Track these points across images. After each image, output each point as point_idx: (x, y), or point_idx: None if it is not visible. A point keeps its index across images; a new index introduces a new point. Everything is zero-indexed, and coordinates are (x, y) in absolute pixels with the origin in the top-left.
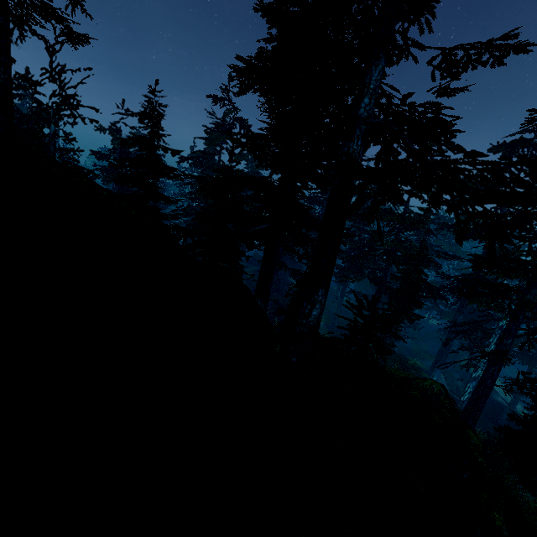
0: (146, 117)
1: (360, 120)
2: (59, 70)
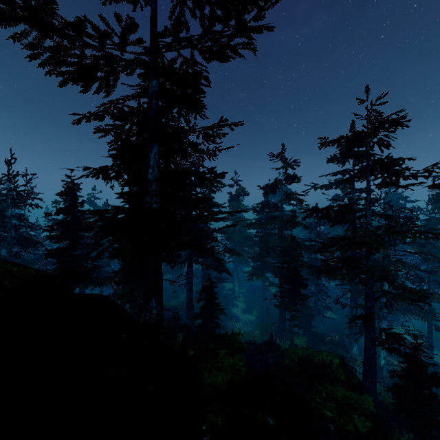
0: (65, 194)
1: (150, 181)
2: (14, 174)
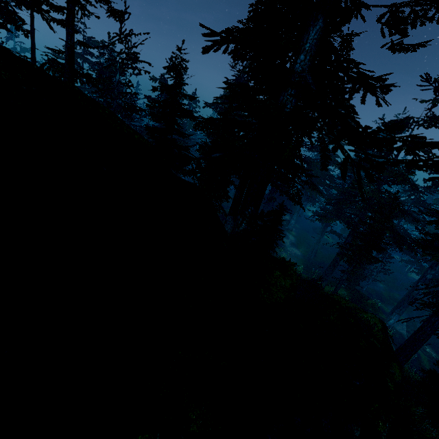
0: (172, 70)
1: (295, 74)
2: (125, 34)
